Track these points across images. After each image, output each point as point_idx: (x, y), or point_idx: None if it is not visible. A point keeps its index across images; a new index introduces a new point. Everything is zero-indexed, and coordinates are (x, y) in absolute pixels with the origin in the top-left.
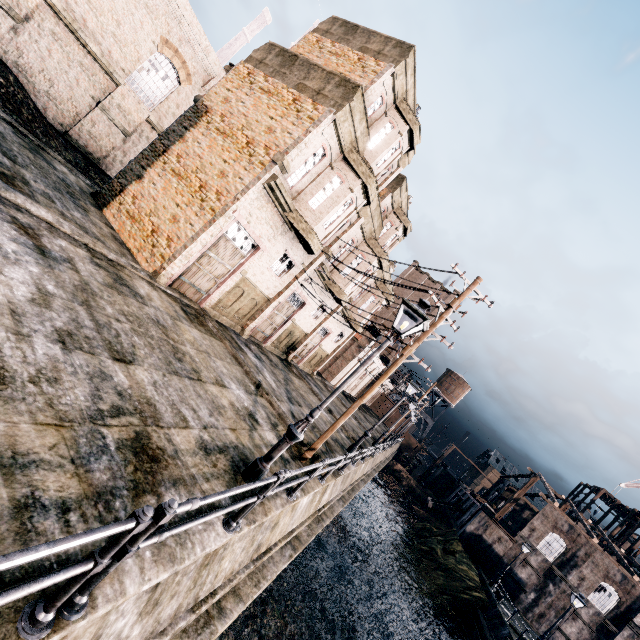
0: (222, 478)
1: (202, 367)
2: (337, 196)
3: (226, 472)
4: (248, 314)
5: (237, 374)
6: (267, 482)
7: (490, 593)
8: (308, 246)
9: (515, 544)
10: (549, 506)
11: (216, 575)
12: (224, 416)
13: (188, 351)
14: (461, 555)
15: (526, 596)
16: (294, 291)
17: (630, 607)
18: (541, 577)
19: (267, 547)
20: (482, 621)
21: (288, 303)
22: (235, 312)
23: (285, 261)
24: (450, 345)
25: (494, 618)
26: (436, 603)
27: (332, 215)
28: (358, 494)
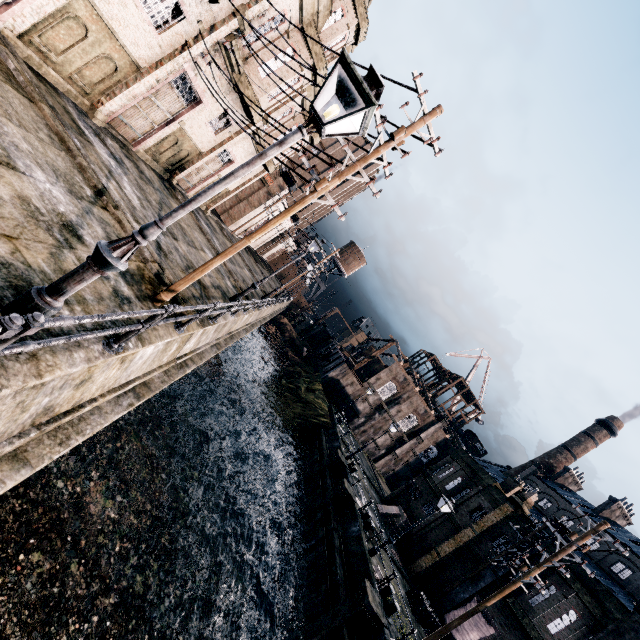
0: None
1: None
2: None
3: None
4: (102, 83)
5: (57, 162)
6: None
7: (334, 419)
8: None
9: (362, 388)
10: (396, 364)
11: None
12: None
13: None
14: (320, 393)
15: (358, 420)
16: (184, 72)
17: (422, 428)
18: (373, 409)
19: (74, 405)
20: (323, 437)
21: (174, 90)
22: (75, 69)
23: None
24: (377, 192)
25: (332, 435)
26: (291, 425)
27: None
28: (241, 340)
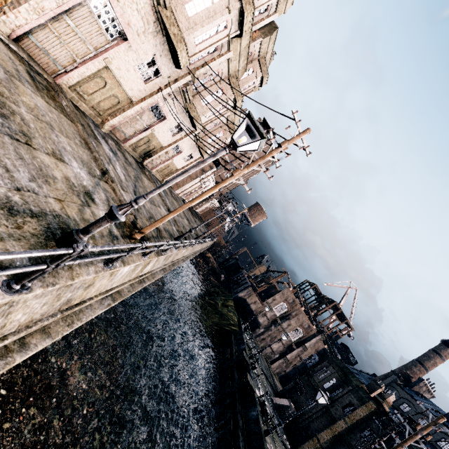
0: (25, 240)
1: (37, 134)
2: (214, 11)
3: (34, 236)
4: (109, 109)
5: (83, 156)
6: (53, 253)
7: (241, 328)
8: (176, 57)
9: (262, 305)
10: (287, 289)
11: (3, 326)
12: (52, 186)
13: (21, 113)
14: (231, 308)
15: (259, 330)
16: (157, 103)
17: (306, 339)
18: (270, 322)
19: (81, 300)
20: (232, 341)
21: (150, 112)
22: (96, 103)
23: (152, 67)
24: (270, 177)
25: (239, 340)
26: (210, 330)
27: (205, 31)
28: (178, 267)
